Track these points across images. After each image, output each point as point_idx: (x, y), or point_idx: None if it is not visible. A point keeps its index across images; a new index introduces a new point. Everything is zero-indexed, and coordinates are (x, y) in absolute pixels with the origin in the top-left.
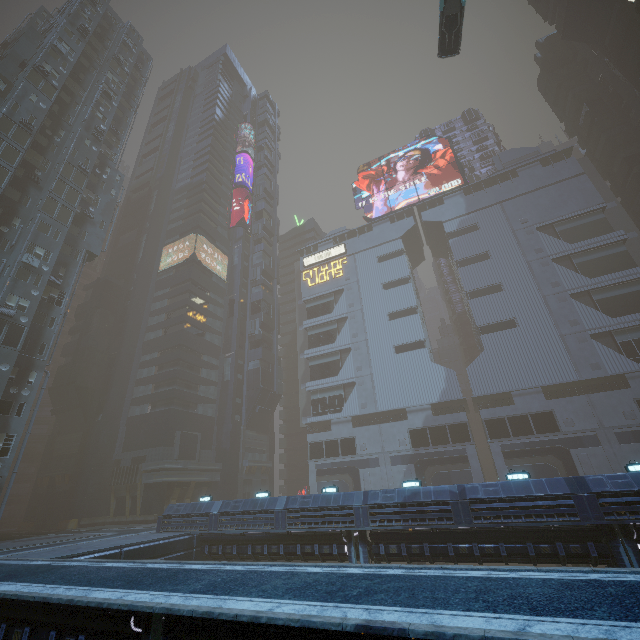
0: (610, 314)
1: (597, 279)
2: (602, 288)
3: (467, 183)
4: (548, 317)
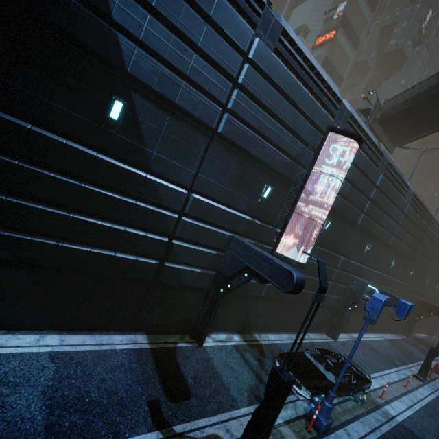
0: None
1: None
2: None
3: None
4: None
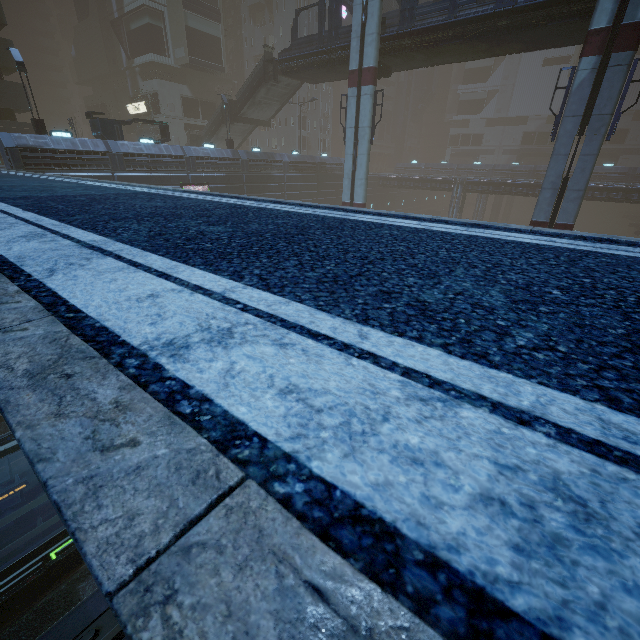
0: None
1: None
2: None
3: None
4: None
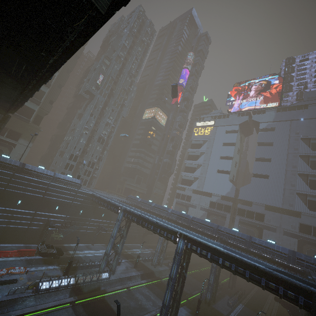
0: (311, 187)
1: (314, 170)
2: (315, 175)
3: (280, 106)
4: (283, 179)
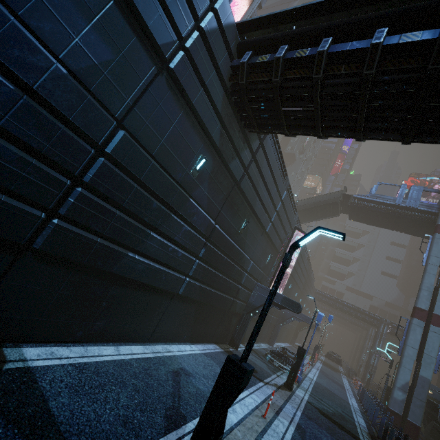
0: None
1: None
2: None
3: None
4: None
